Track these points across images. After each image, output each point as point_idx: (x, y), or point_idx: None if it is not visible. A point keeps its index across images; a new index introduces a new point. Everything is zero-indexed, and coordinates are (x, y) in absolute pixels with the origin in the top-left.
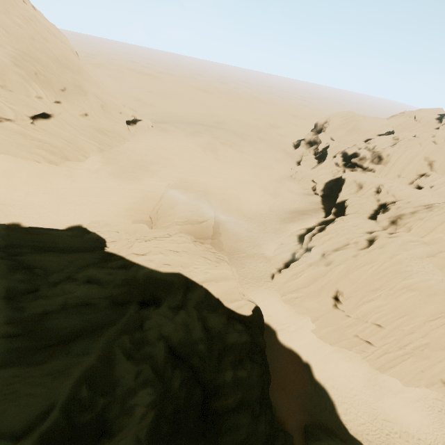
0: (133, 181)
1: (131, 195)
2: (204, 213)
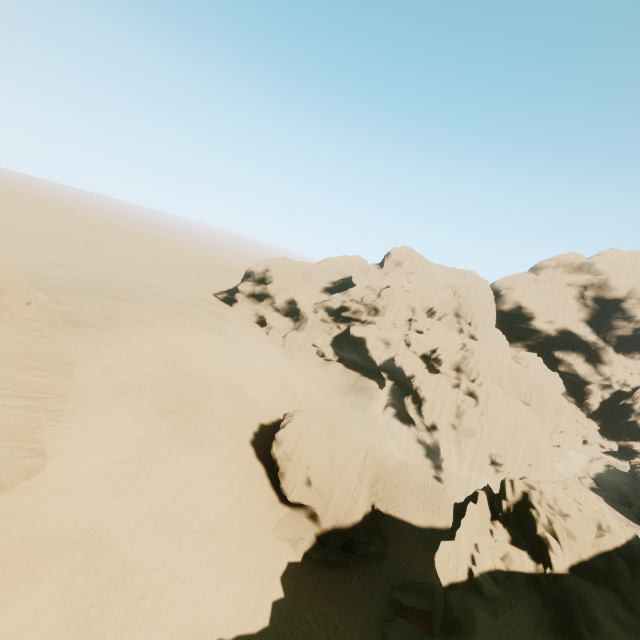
0: (192, 452)
1: (219, 484)
2: (358, 445)
